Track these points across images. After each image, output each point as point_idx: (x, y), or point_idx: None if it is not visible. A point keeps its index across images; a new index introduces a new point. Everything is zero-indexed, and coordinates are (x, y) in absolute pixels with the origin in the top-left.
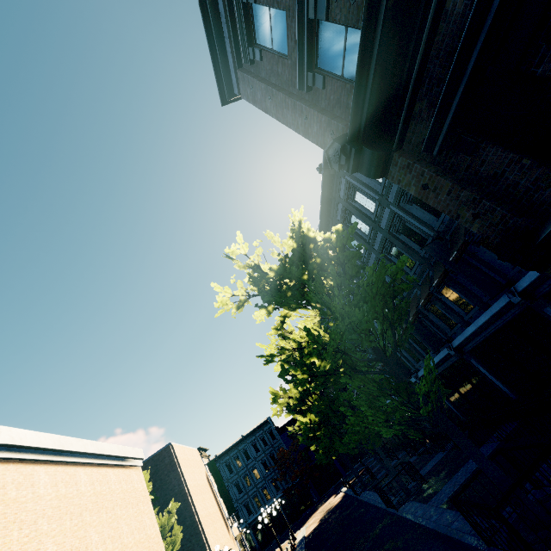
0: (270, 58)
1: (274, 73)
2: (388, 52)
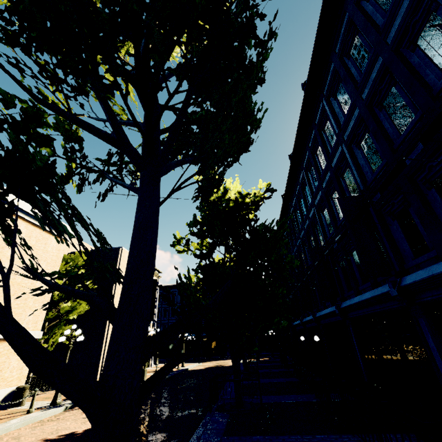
0: None
1: None
2: None
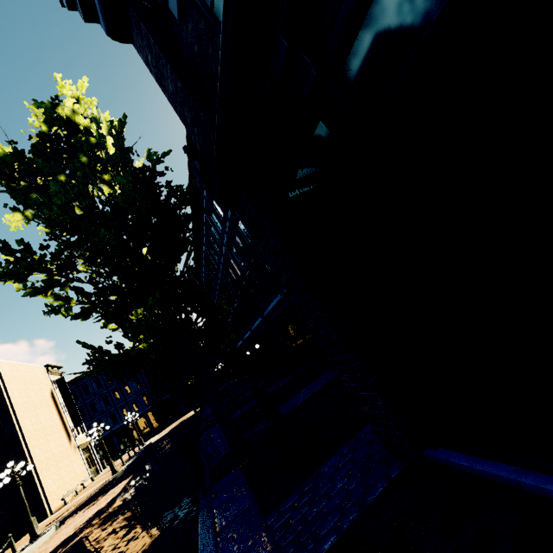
0: None
1: None
2: None
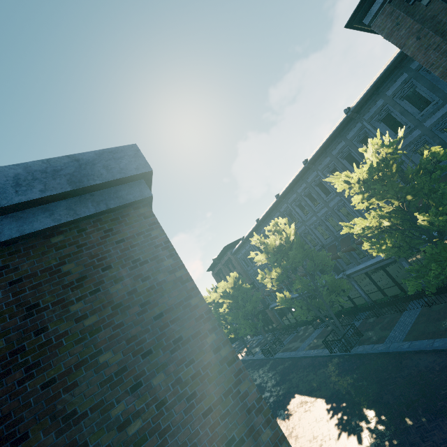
0: (441, 7)
1: (434, 20)
2: None
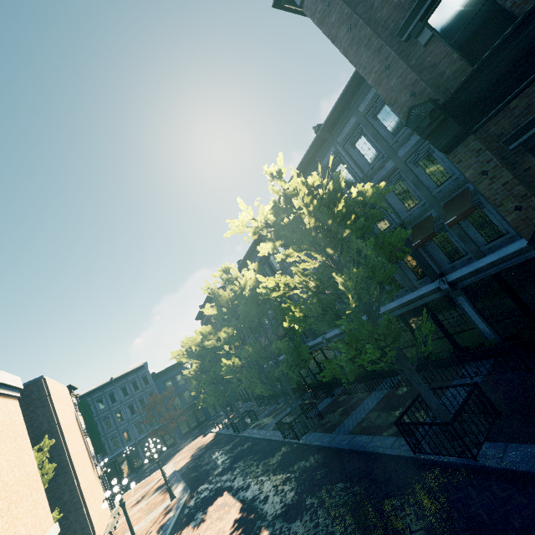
0: None
1: (366, 3)
2: (531, 41)
